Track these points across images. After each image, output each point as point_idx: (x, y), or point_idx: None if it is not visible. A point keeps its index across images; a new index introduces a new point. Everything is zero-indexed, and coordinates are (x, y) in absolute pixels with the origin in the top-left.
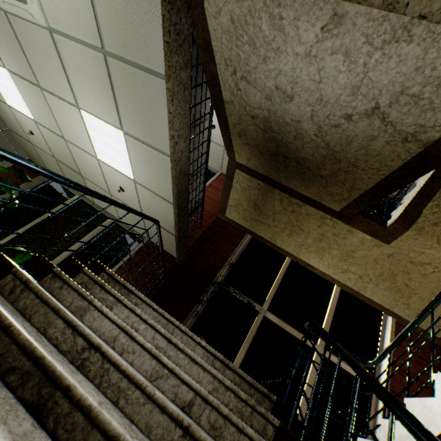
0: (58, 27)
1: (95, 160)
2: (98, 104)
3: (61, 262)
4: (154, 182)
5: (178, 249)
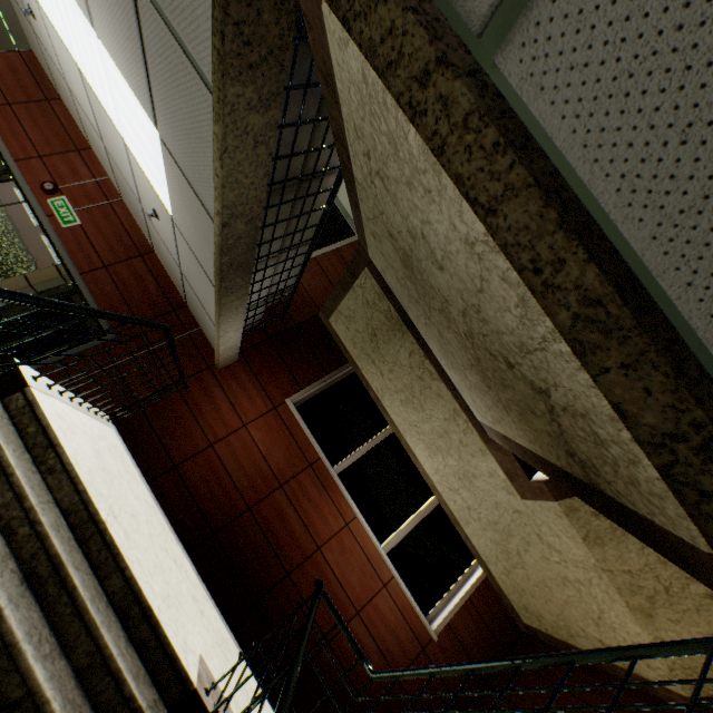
0: None
1: None
2: None
3: None
4: None
5: None
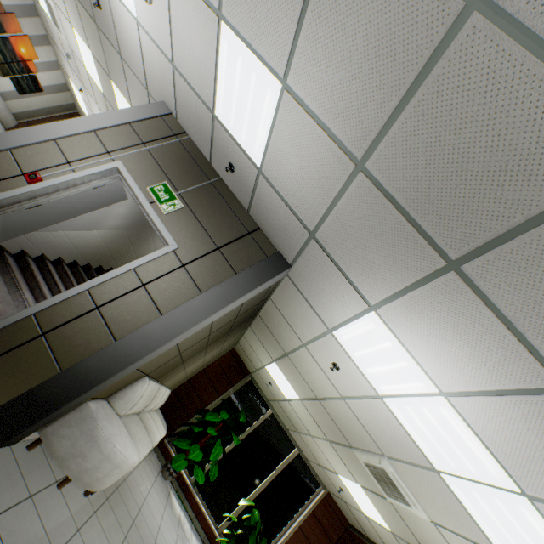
0: (399, 511)
1: (332, 467)
2: (385, 516)
3: (260, 493)
4: (387, 541)
5: (363, 539)
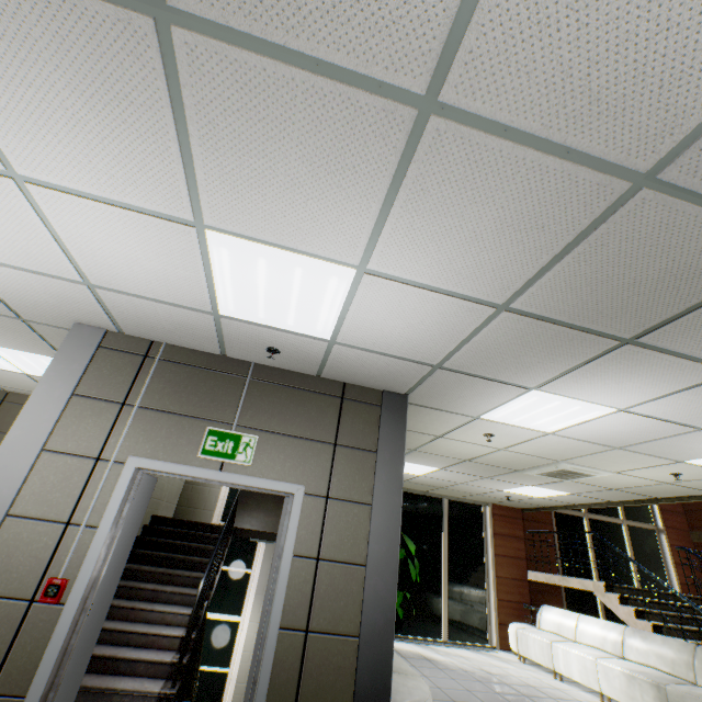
0: None
1: None
2: None
3: None
4: None
5: None
